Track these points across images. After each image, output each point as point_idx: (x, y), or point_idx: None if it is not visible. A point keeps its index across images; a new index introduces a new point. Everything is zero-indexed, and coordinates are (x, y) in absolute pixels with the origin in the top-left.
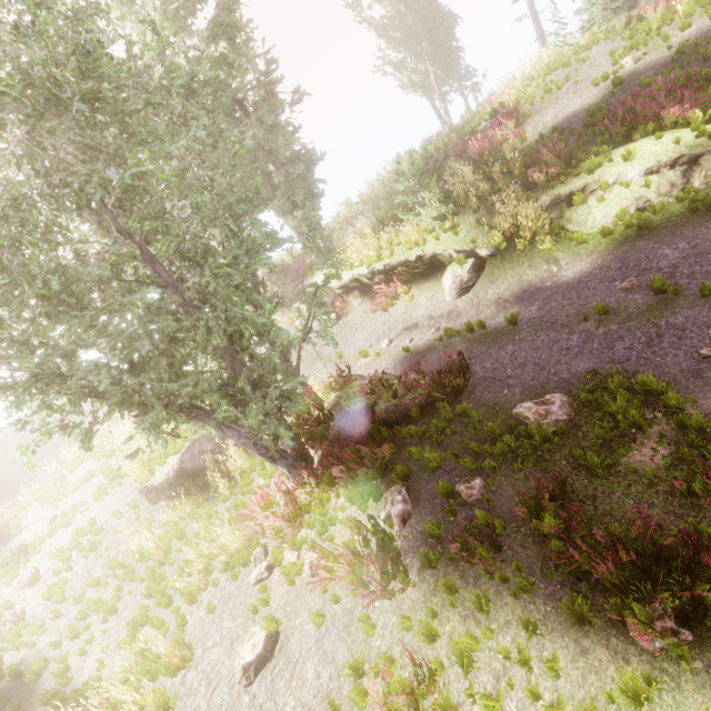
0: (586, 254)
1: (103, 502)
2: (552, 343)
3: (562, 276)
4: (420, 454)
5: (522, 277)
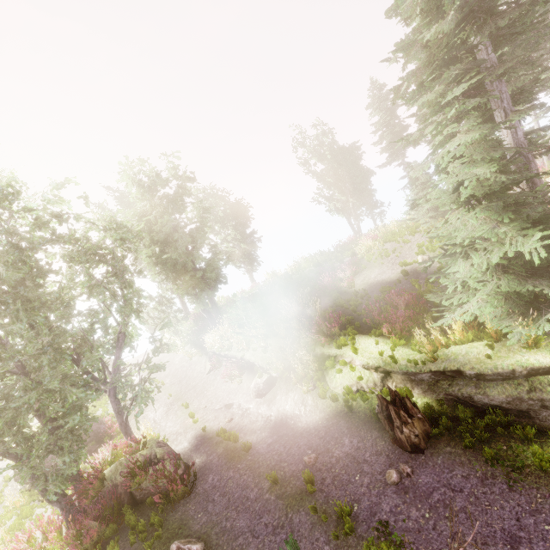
0: (320, 409)
1: (4, 463)
2: (245, 487)
3: (301, 420)
4: (114, 548)
5: (288, 404)
